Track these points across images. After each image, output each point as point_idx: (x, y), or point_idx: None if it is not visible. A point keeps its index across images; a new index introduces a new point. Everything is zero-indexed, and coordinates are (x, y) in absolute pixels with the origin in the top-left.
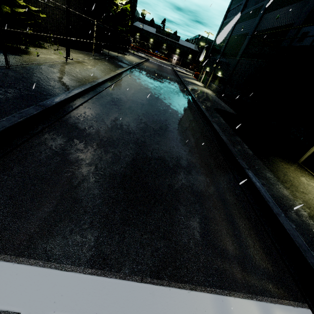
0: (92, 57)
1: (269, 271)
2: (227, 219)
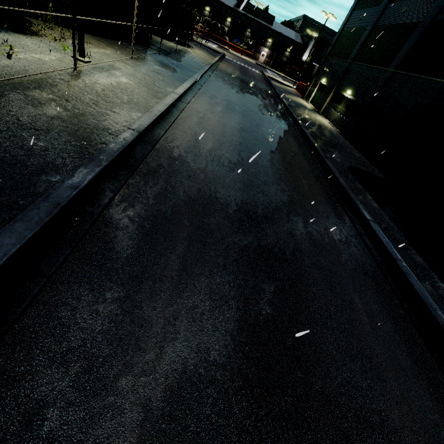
0: (131, 56)
1: None
2: None
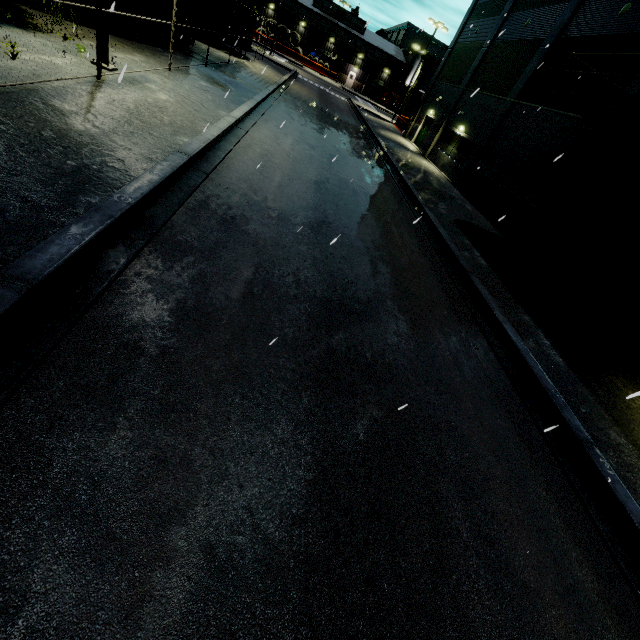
0: (169, 66)
1: None
2: None
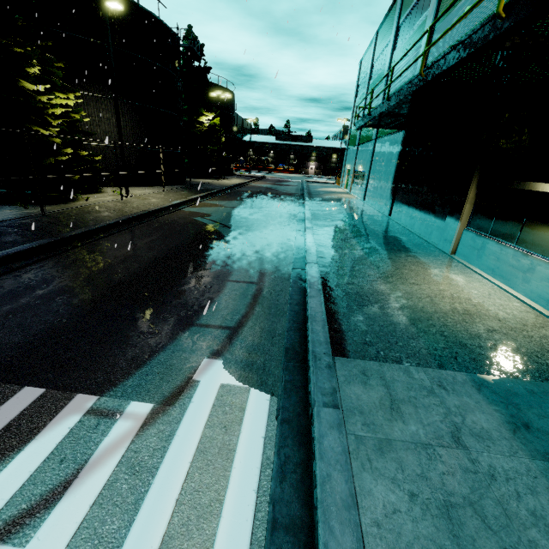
0: (164, 190)
1: (252, 343)
2: (235, 308)
